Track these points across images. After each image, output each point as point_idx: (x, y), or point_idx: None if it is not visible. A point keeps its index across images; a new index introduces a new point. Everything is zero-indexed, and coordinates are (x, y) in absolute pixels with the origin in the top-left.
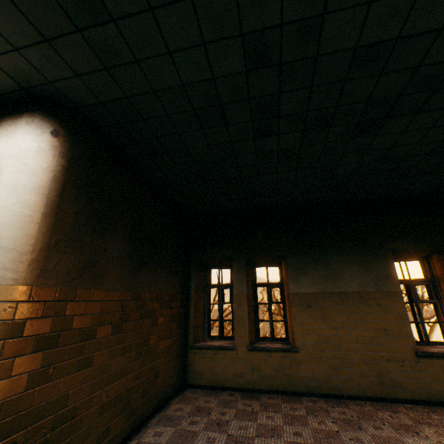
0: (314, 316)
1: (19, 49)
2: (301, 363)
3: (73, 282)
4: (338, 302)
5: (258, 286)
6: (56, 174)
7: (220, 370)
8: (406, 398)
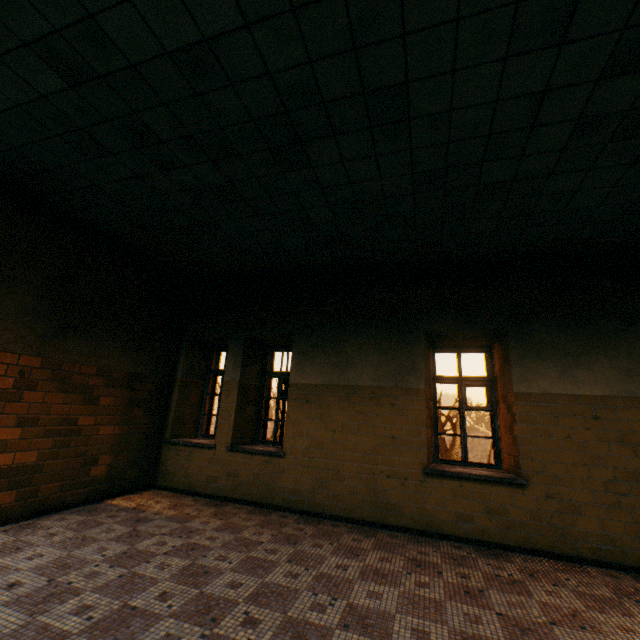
0: (311, 415)
1: None
2: (285, 471)
3: None
4: (344, 399)
5: (269, 375)
6: None
7: (194, 471)
8: (400, 525)
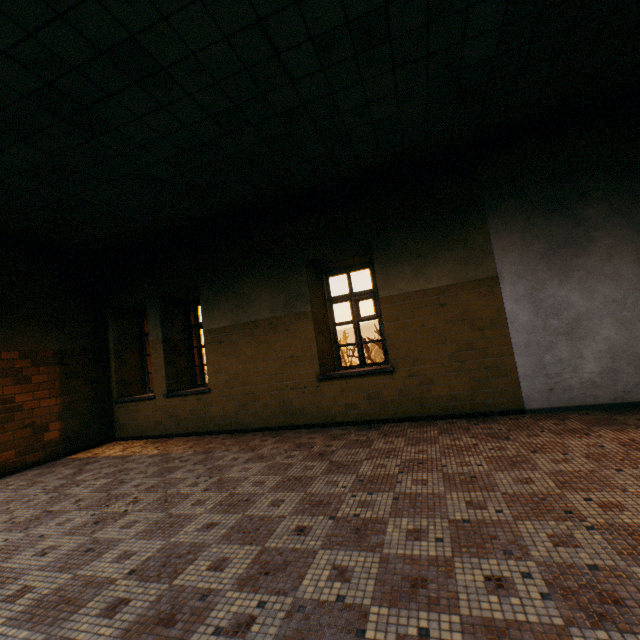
0: (226, 353)
1: None
2: (213, 403)
3: None
4: (249, 334)
5: (194, 327)
6: None
7: (143, 421)
8: (305, 424)
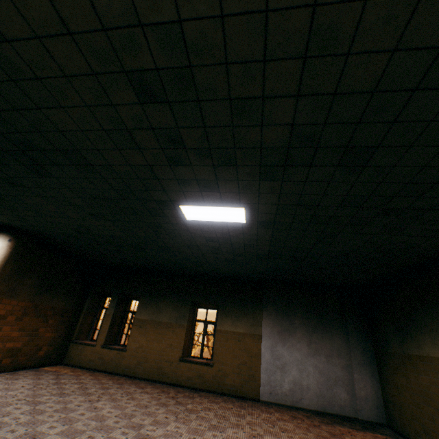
0: (141, 333)
1: (3, 219)
2: (125, 357)
3: (2, 296)
4: (156, 327)
5: (128, 312)
6: (7, 255)
7: (83, 356)
8: (167, 381)
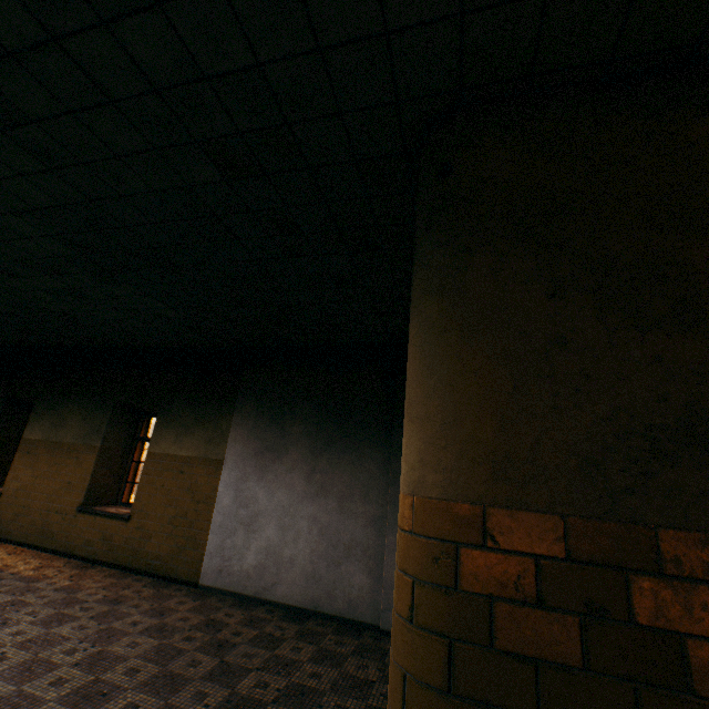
0: (29, 463)
1: None
2: None
3: None
4: (52, 452)
5: None
6: None
7: None
8: (53, 548)
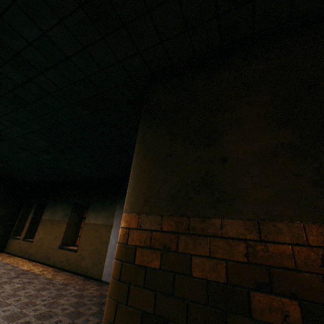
0: (43, 228)
1: None
2: (32, 246)
3: None
4: (51, 224)
5: None
6: None
7: (13, 247)
8: (49, 264)
